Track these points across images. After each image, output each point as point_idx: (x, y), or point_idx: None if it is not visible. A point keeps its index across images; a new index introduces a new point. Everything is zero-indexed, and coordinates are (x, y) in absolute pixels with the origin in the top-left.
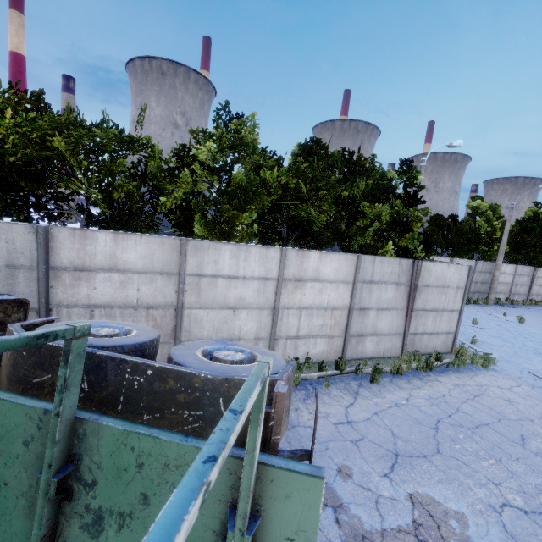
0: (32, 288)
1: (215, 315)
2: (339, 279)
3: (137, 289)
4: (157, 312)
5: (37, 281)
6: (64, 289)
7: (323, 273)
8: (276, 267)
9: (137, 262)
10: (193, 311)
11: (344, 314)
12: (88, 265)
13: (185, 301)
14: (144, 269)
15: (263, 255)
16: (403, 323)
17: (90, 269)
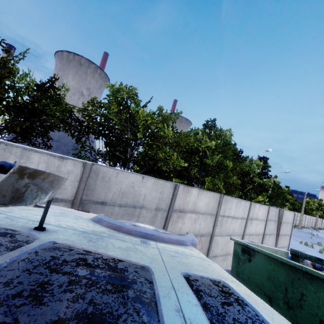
0: (161, 223)
1: (223, 240)
2: (262, 218)
3: (199, 224)
4: (203, 239)
5: (165, 219)
6: (172, 224)
7: (258, 215)
8: (247, 212)
9: (203, 207)
10: (217, 237)
11: (261, 238)
12: (185, 208)
13: (215, 232)
14: (204, 212)
15: (244, 205)
16: (275, 242)
17: (185, 211)
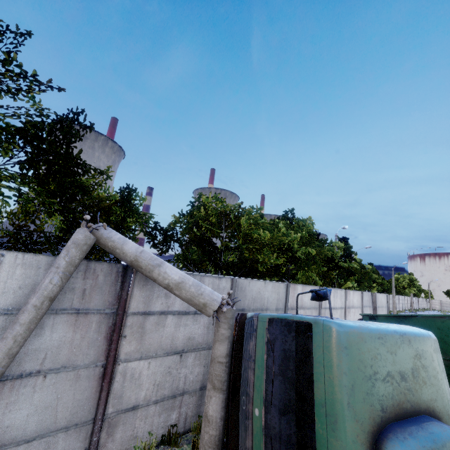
0: None
1: None
2: (358, 305)
3: None
4: None
5: None
6: None
7: (354, 303)
8: (344, 300)
9: (308, 302)
10: None
11: None
12: (294, 306)
13: None
14: (309, 306)
15: (341, 294)
16: None
17: (295, 308)
